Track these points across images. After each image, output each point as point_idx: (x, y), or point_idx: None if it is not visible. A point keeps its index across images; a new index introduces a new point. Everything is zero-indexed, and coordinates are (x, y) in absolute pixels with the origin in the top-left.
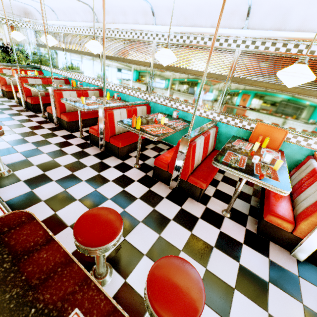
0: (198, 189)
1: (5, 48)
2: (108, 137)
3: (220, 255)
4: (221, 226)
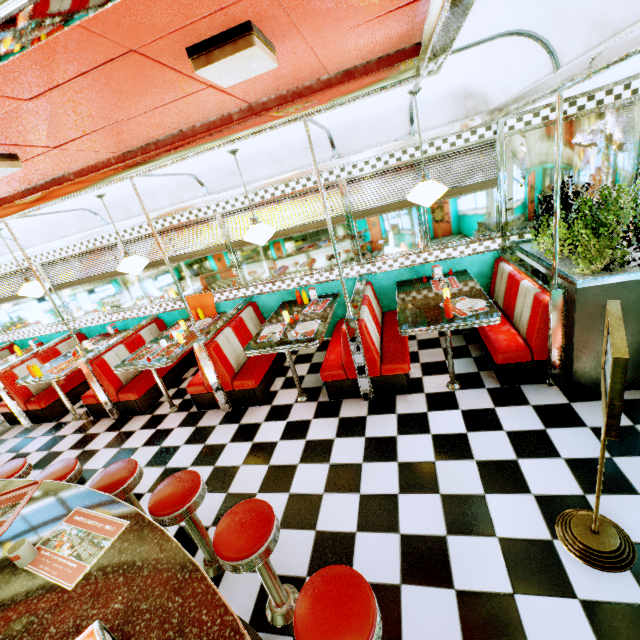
0: (133, 402)
1: None
2: (23, 404)
3: (143, 450)
4: (160, 424)
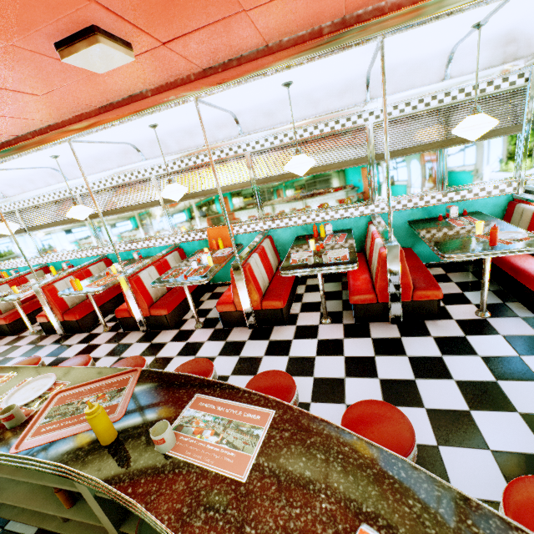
0: (163, 317)
1: None
2: (60, 315)
3: (179, 359)
4: (189, 338)
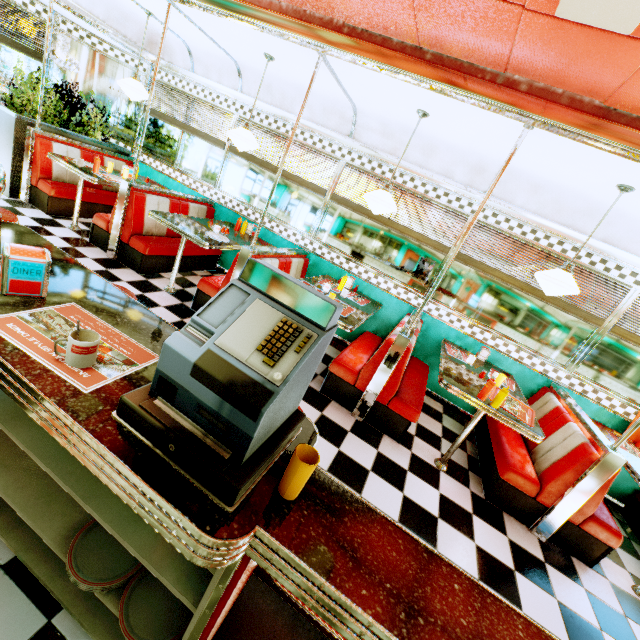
0: (601, 546)
1: (67, 94)
2: (389, 396)
3: None
4: None
